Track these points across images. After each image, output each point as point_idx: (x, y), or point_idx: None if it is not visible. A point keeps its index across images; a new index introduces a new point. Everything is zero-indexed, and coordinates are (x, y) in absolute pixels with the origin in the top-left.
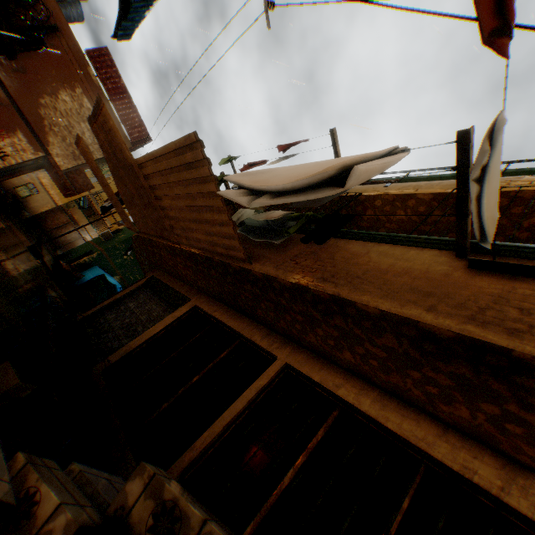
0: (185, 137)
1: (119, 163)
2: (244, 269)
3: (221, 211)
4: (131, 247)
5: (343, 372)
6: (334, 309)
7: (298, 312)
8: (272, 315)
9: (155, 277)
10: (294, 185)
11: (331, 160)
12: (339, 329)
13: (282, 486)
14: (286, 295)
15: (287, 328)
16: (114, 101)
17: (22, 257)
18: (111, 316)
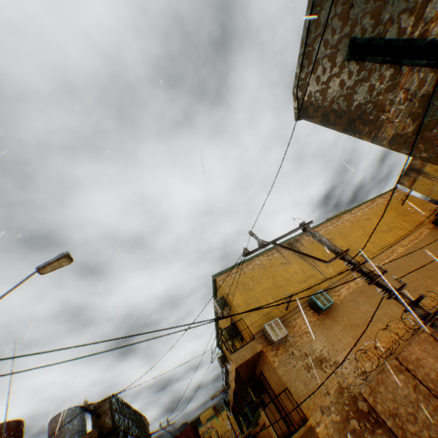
0: None
1: None
2: None
3: None
4: None
5: None
6: None
7: None
8: None
9: None
10: None
11: None
12: None
13: None
14: None
15: None
16: None
17: None
18: None
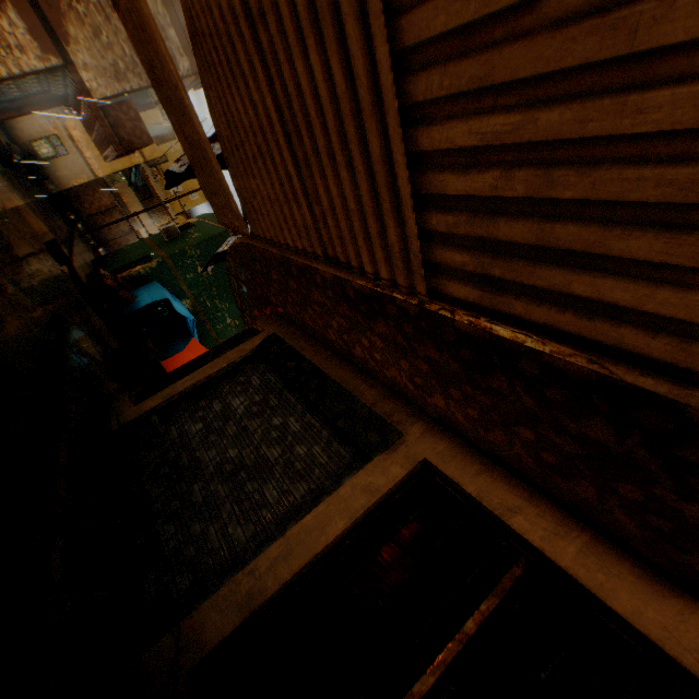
0: None
1: None
2: None
3: None
4: (216, 260)
5: None
6: None
7: None
8: None
9: (280, 338)
10: None
11: None
12: None
13: None
14: None
15: None
16: None
17: (24, 263)
18: (193, 426)
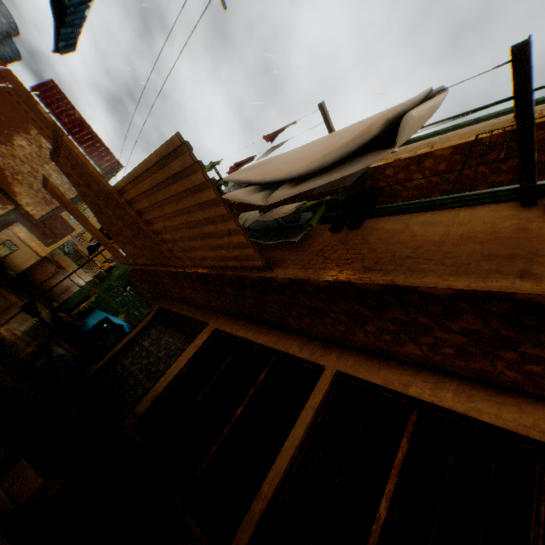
0: (167, 143)
1: (95, 195)
2: (265, 278)
3: (226, 220)
4: (129, 282)
5: (406, 367)
6: (389, 300)
7: (339, 312)
8: (306, 321)
9: (162, 308)
10: (322, 162)
11: (347, 128)
12: (397, 322)
13: (381, 520)
14: (322, 296)
15: (328, 331)
16: (74, 135)
17: (16, 319)
18: (127, 360)
